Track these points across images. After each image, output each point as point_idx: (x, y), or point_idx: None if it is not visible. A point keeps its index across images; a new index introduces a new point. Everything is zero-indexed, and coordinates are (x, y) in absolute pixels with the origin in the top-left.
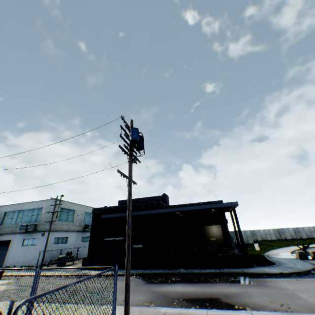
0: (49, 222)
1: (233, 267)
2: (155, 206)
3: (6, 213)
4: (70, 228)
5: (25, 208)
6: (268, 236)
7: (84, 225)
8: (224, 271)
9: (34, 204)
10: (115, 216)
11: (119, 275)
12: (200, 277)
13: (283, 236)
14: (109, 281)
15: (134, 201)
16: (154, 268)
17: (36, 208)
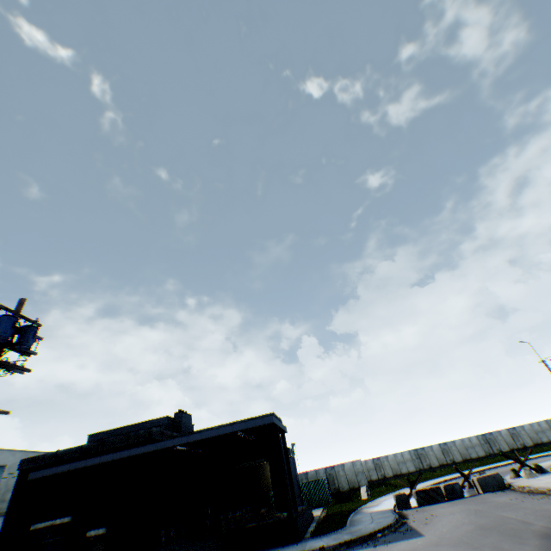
0: None
1: (265, 547)
2: (143, 440)
3: None
4: None
5: None
6: (404, 466)
7: None
8: None
9: None
10: (57, 472)
11: None
12: None
13: (427, 463)
14: None
15: (118, 431)
16: None
17: None
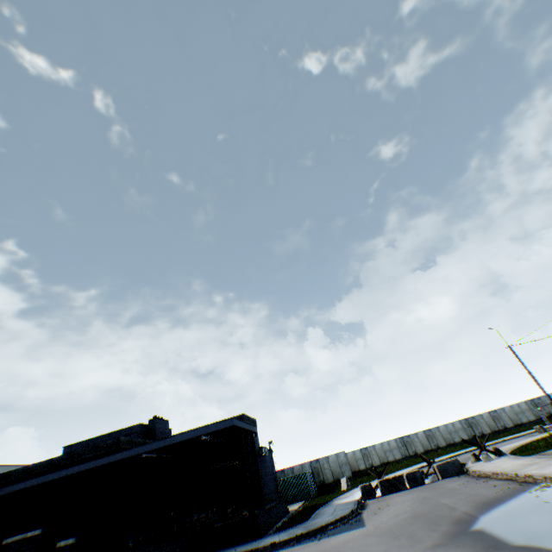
0: None
1: (228, 545)
2: (112, 450)
3: None
4: None
5: None
6: (391, 454)
7: None
8: None
9: None
10: (26, 486)
11: None
12: None
13: (413, 450)
14: None
15: (93, 441)
16: None
17: None
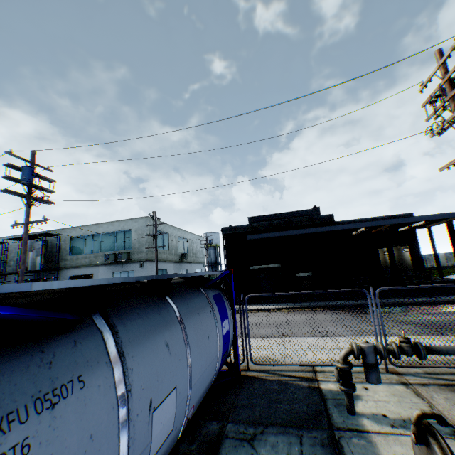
0: (153, 249)
1: (447, 295)
2: (325, 222)
3: (71, 240)
4: (168, 257)
5: (101, 231)
6: None
7: (181, 254)
8: (449, 299)
9: (113, 225)
10: (270, 237)
11: (296, 309)
12: (424, 306)
13: (430, 264)
14: (300, 315)
15: (273, 217)
16: (332, 301)
17: (118, 231)
